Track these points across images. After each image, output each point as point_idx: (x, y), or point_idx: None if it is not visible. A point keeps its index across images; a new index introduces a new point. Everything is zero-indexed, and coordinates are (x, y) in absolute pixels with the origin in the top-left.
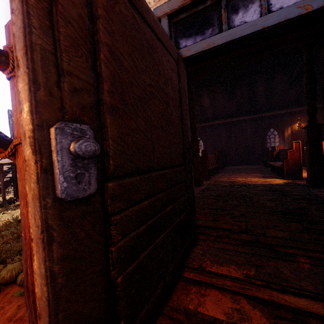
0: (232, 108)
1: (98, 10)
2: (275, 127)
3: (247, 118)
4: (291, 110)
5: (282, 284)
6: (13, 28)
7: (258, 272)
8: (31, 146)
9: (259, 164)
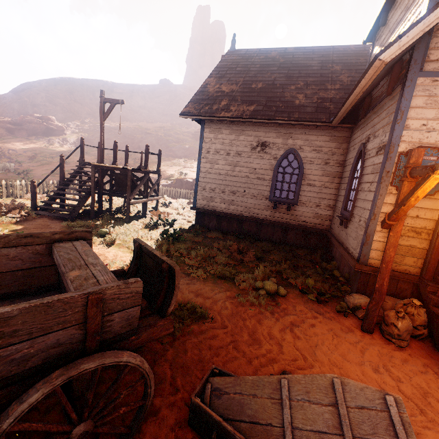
0: None
1: None
2: None
3: None
4: None
5: None
6: None
7: None
8: None
9: None
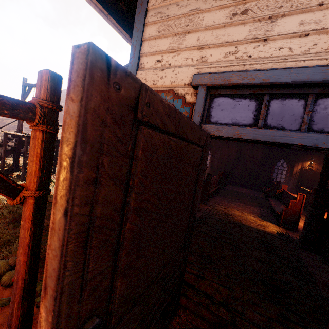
0: None
1: (134, 181)
2: (286, 160)
3: None
4: None
5: None
6: (47, 259)
7: None
8: None
9: (260, 192)
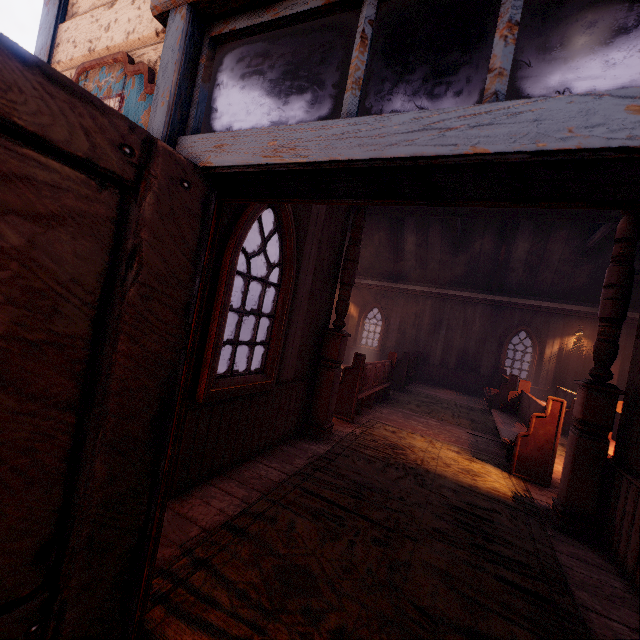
0: (456, 268)
1: None
2: (531, 332)
3: (481, 297)
4: (570, 307)
5: None
6: None
7: None
8: None
9: (481, 397)
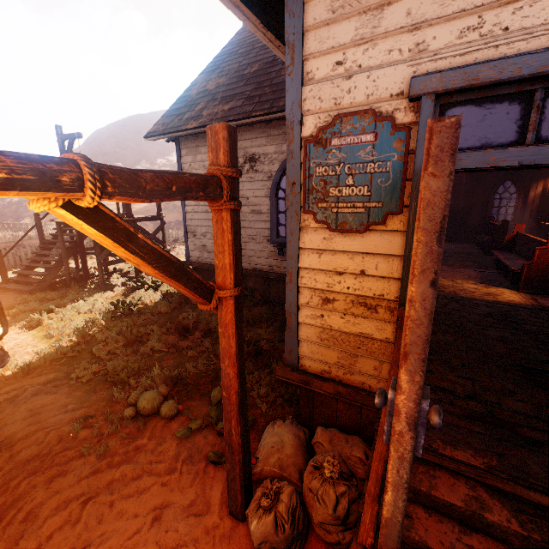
0: None
1: None
2: (515, 180)
3: None
4: None
5: (530, 481)
6: (406, 330)
7: (501, 462)
8: (408, 424)
9: (471, 243)
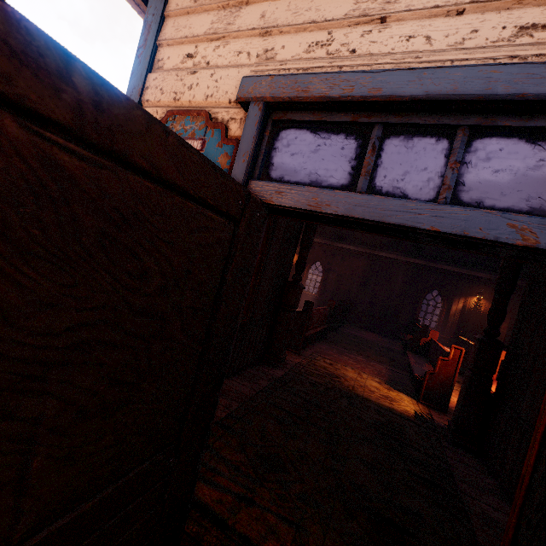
0: None
1: None
2: (442, 291)
3: (404, 259)
4: (474, 273)
5: None
6: None
7: None
8: None
9: (398, 340)
